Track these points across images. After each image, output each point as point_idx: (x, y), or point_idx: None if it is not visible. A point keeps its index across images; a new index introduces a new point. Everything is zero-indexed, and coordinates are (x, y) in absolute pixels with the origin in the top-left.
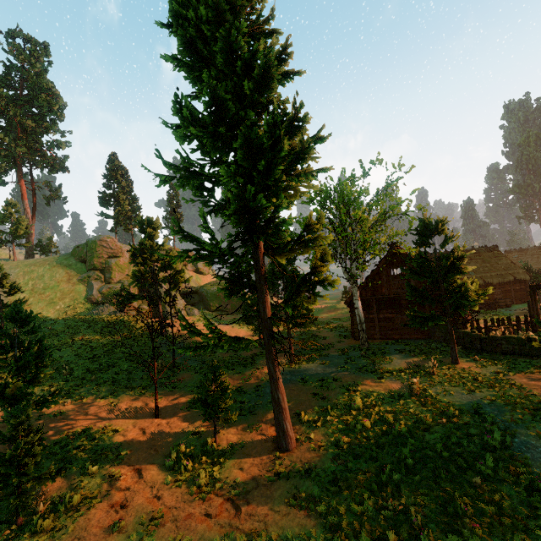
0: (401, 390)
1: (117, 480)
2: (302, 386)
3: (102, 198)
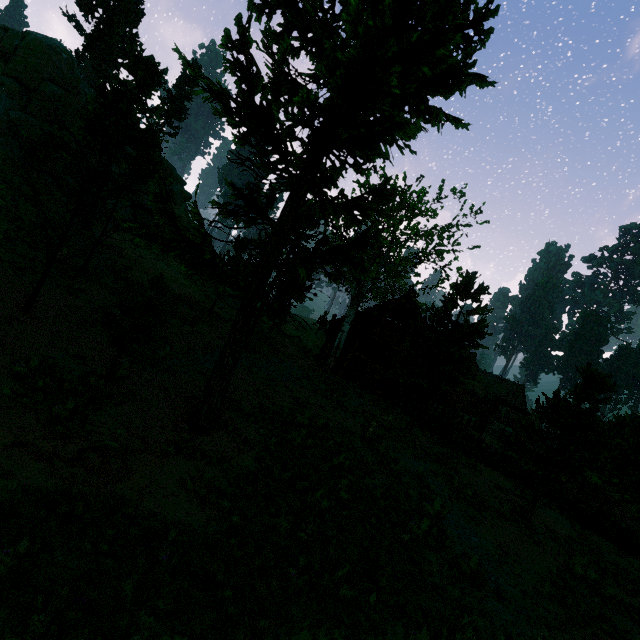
0: (353, 429)
1: None
2: (246, 375)
3: None
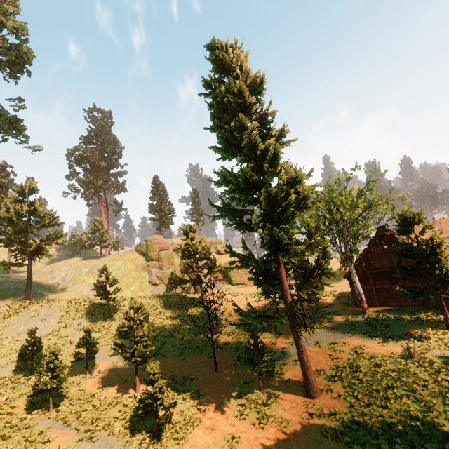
0: (402, 353)
1: (204, 412)
2: (318, 348)
3: (150, 207)
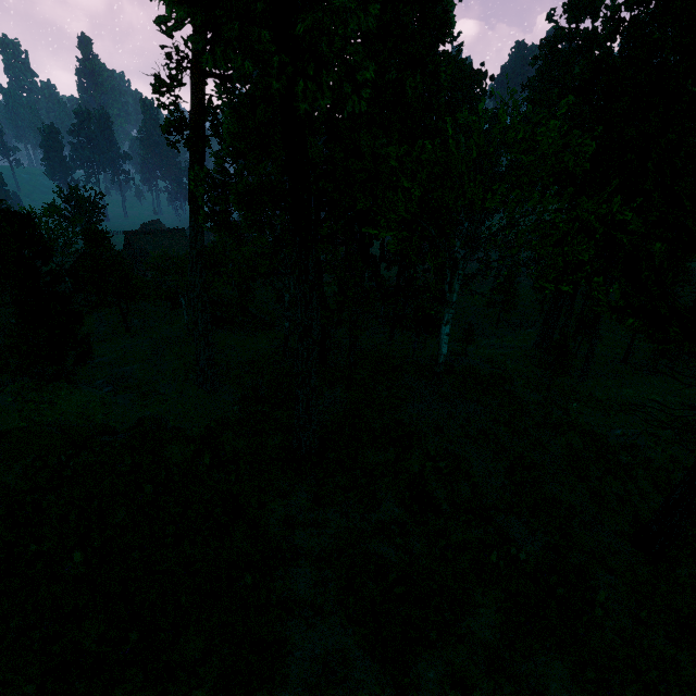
0: None
1: None
2: None
3: None
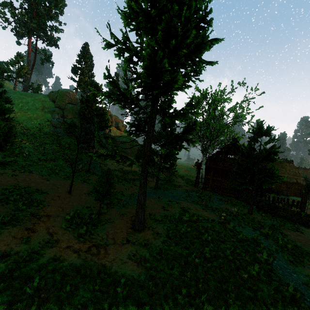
0: (214, 218)
1: (34, 217)
2: (157, 201)
3: (74, 68)
